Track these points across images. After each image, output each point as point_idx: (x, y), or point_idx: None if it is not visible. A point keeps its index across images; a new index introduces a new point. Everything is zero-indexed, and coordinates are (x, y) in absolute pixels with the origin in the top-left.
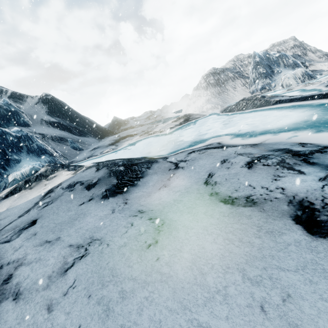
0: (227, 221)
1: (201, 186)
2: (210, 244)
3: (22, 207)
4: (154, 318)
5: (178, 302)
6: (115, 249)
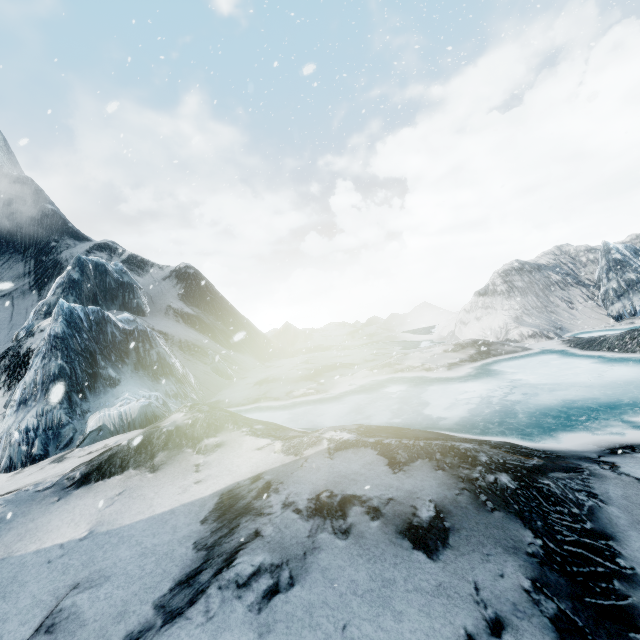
0: None
1: None
2: None
3: (144, 545)
4: None
5: None
6: None
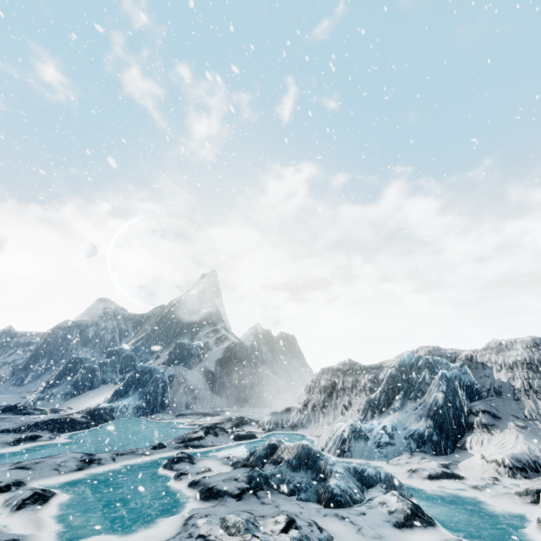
0: None
1: None
2: None
3: None
4: None
5: None
6: None
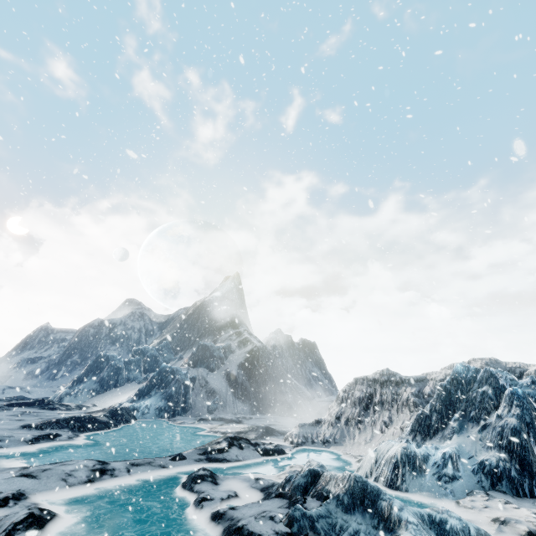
0: None
1: None
2: None
3: None
4: None
5: None
6: None
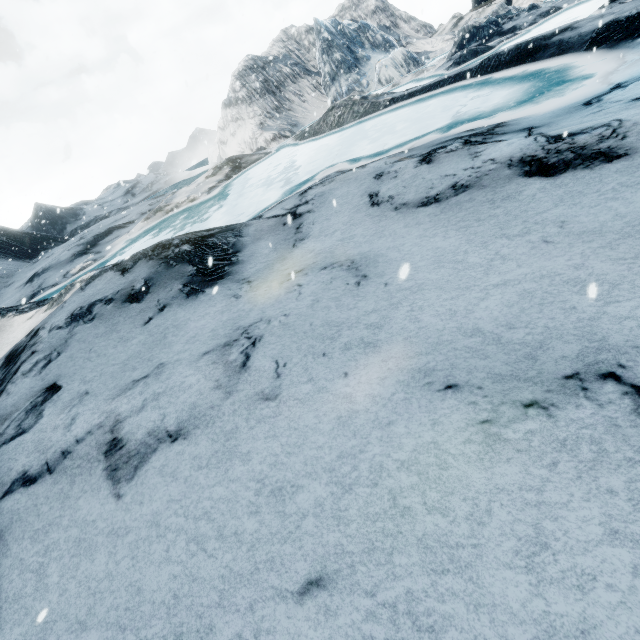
0: (445, 217)
1: (370, 211)
2: (444, 242)
3: None
4: (439, 313)
5: (455, 290)
6: (305, 311)
